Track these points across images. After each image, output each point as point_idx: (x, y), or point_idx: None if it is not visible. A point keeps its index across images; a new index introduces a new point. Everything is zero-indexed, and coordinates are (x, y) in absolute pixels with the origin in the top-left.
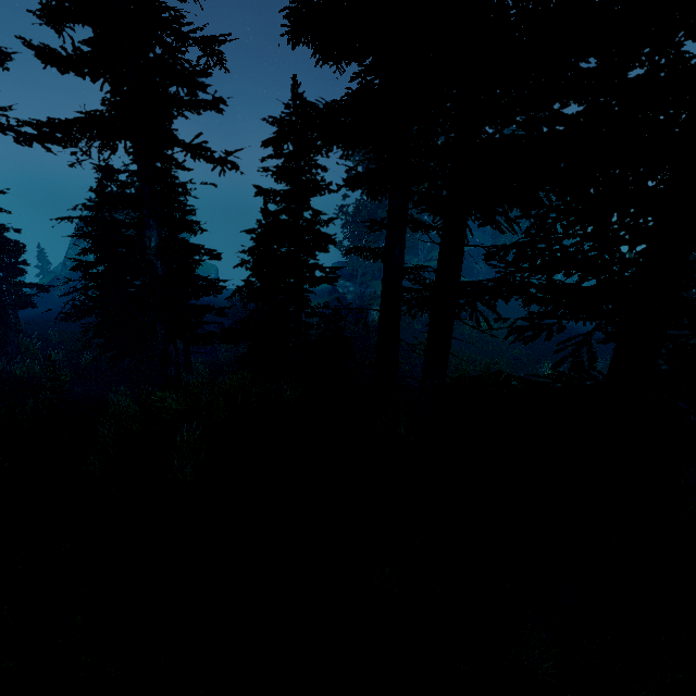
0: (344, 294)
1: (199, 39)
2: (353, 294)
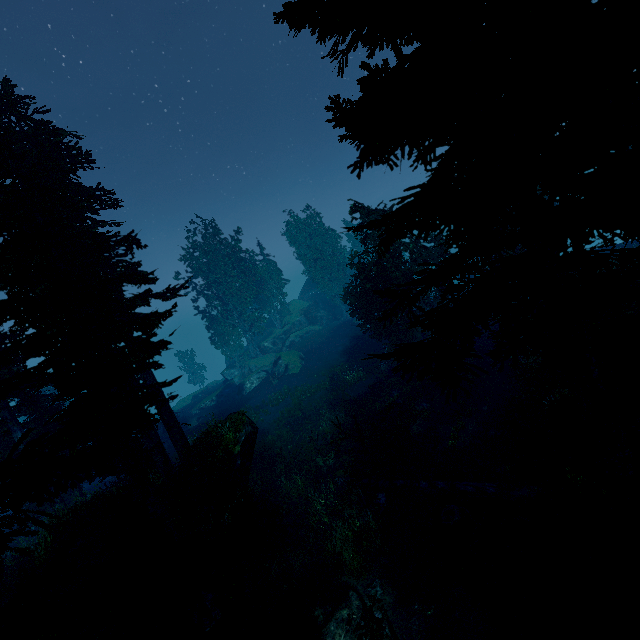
0: (232, 380)
1: (11, 334)
2: (239, 376)
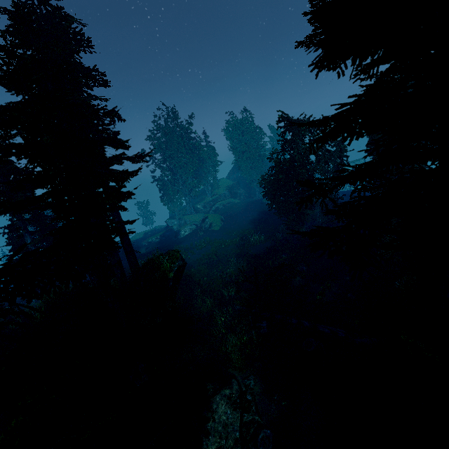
0: (172, 226)
1: (26, 170)
2: (177, 225)
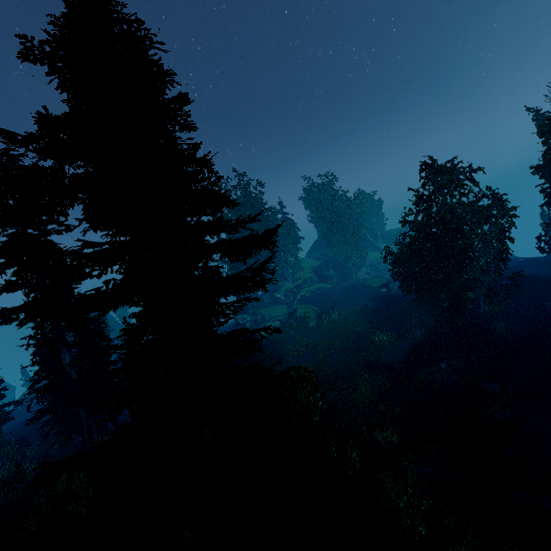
0: (244, 324)
1: (72, 252)
2: (250, 322)
